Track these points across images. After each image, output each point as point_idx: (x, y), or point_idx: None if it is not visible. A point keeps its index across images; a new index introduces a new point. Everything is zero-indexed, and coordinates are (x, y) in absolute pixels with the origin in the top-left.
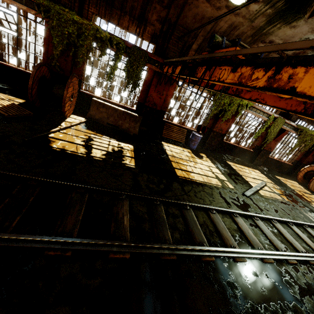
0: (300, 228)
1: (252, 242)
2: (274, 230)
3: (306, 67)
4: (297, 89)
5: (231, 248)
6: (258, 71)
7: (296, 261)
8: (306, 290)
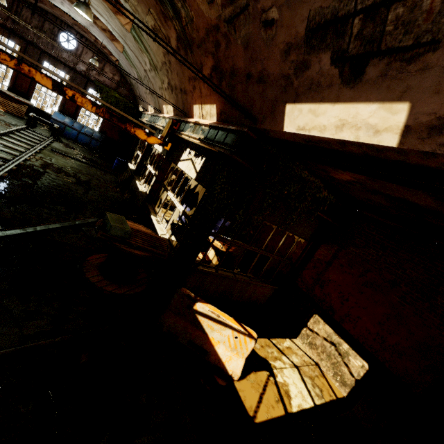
0: (8, 137)
1: (5, 158)
2: (1, 146)
3: (35, 70)
4: (36, 79)
5: (6, 165)
6: (5, 55)
7: (29, 157)
8: (44, 168)
